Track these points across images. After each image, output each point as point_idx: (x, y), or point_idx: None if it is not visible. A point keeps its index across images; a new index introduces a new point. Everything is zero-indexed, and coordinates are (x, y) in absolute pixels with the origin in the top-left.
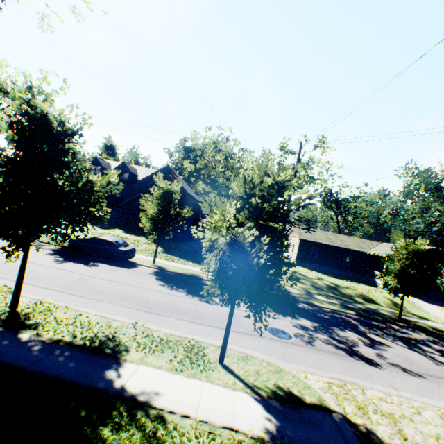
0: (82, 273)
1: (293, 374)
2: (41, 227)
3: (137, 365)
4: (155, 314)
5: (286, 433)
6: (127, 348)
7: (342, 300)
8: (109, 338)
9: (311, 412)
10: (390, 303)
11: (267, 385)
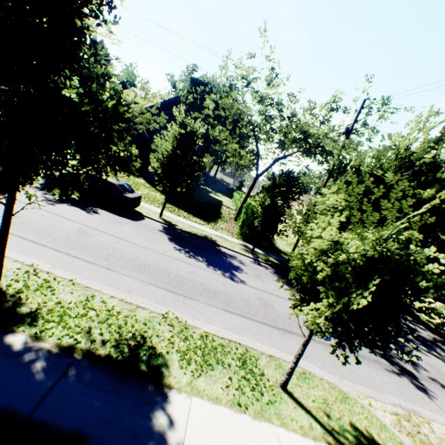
0: (81, 223)
1: (360, 403)
2: (35, 166)
3: (188, 399)
4: (182, 296)
5: None
6: (167, 363)
7: None
8: (141, 343)
9: None
10: None
11: (344, 426)
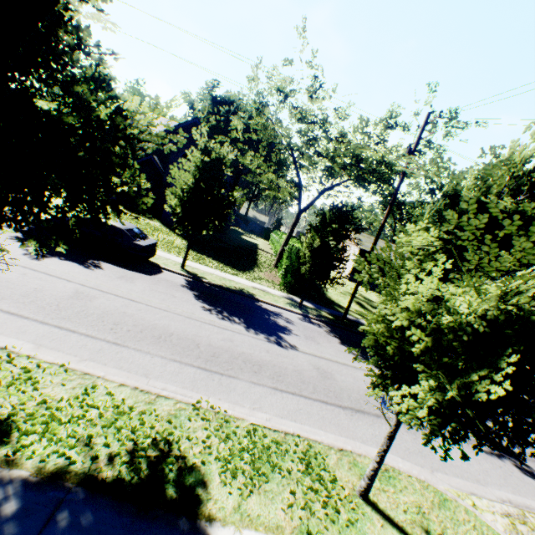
0: (77, 282)
1: (462, 505)
2: None
3: (238, 534)
4: (217, 374)
5: None
6: (204, 479)
7: None
8: (164, 453)
9: None
10: None
11: None
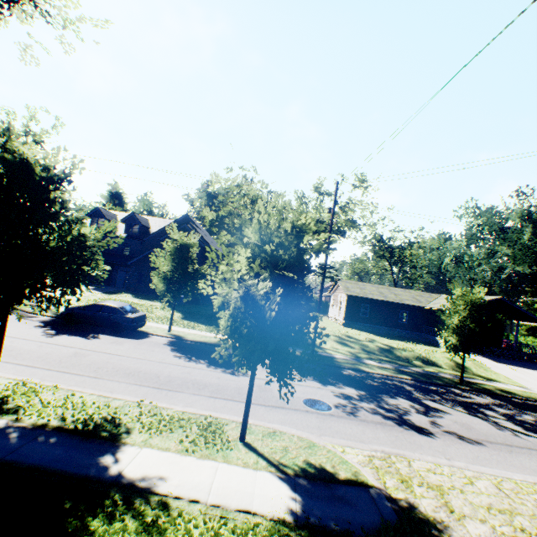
0: (78, 347)
1: (328, 448)
2: (22, 291)
3: (140, 449)
4: (166, 390)
5: (312, 512)
6: (129, 430)
7: (397, 364)
8: (107, 419)
9: (344, 488)
10: (454, 364)
11: (295, 462)
